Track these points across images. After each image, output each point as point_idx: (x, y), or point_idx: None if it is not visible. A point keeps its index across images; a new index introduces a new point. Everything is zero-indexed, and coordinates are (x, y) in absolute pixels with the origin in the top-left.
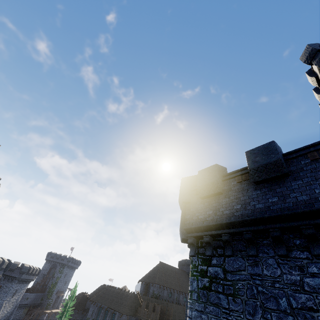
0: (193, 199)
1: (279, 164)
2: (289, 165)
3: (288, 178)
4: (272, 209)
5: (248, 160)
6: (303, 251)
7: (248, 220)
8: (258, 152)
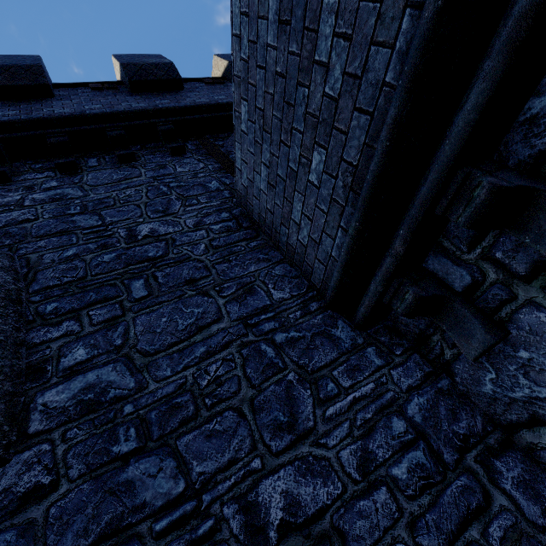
0: None
1: (36, 70)
2: (59, 91)
3: (51, 99)
4: (0, 119)
5: None
6: (44, 172)
7: None
8: (3, 57)
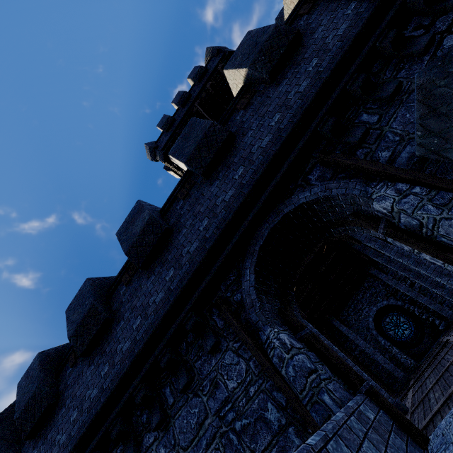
0: (23, 449)
1: (94, 311)
2: (113, 303)
3: (114, 324)
4: (105, 387)
5: (67, 324)
6: (151, 430)
7: (85, 433)
8: (76, 304)
